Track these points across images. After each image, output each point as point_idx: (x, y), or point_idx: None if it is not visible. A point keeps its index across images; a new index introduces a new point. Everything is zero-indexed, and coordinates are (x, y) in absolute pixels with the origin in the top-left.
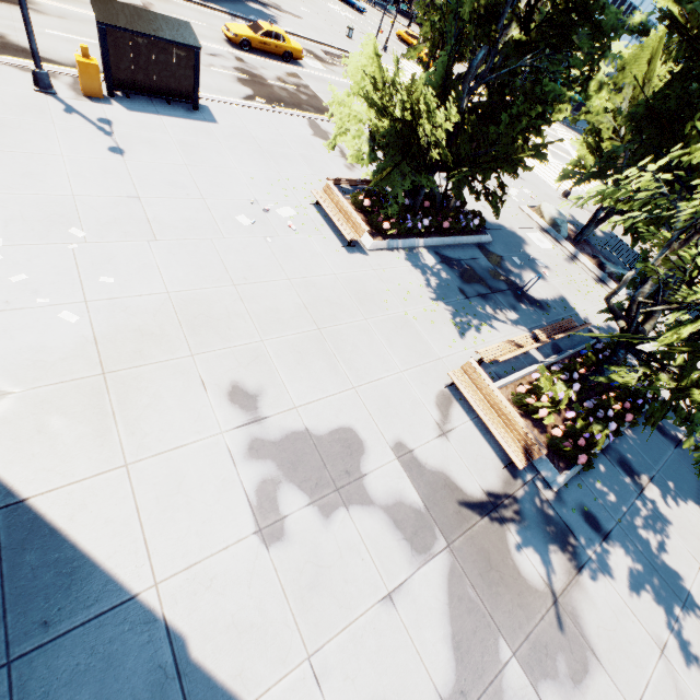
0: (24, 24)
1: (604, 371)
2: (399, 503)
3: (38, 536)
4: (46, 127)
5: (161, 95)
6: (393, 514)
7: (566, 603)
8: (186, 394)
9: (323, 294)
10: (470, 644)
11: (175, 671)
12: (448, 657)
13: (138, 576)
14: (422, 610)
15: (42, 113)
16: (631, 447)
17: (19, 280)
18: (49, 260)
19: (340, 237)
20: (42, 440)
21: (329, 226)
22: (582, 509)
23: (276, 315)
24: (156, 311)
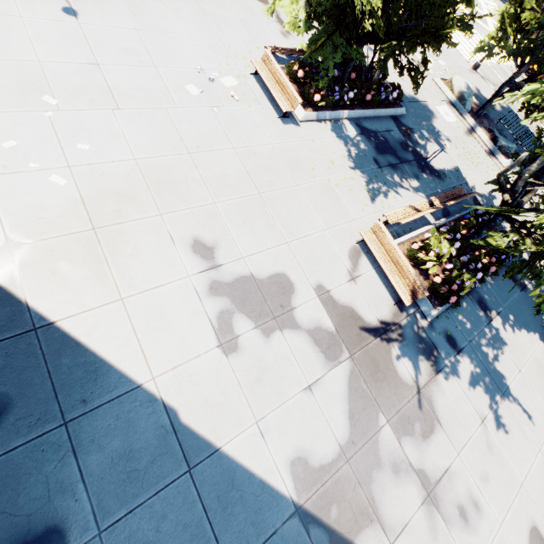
0: None
1: (481, 233)
2: (318, 328)
3: (68, 347)
4: None
5: None
6: (313, 335)
7: (425, 392)
8: (159, 246)
9: (262, 163)
10: (360, 416)
11: (172, 429)
12: (346, 423)
13: (141, 373)
14: (331, 396)
15: None
16: (489, 291)
17: (10, 146)
18: (31, 128)
19: (276, 108)
20: (56, 280)
21: (267, 97)
22: (446, 333)
23: (224, 181)
24: (128, 176)
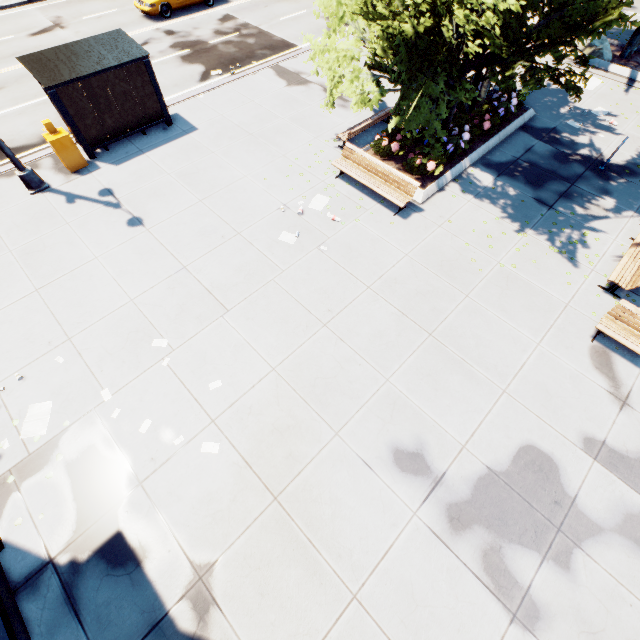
0: None
1: None
2: (628, 516)
3: None
4: (64, 232)
5: (134, 130)
6: (629, 534)
7: None
8: (357, 484)
9: (410, 288)
10: None
11: None
12: None
13: None
14: None
15: (51, 217)
16: None
17: (147, 428)
18: (157, 390)
19: (385, 204)
20: (269, 603)
21: (368, 196)
22: None
23: (382, 340)
24: (276, 397)
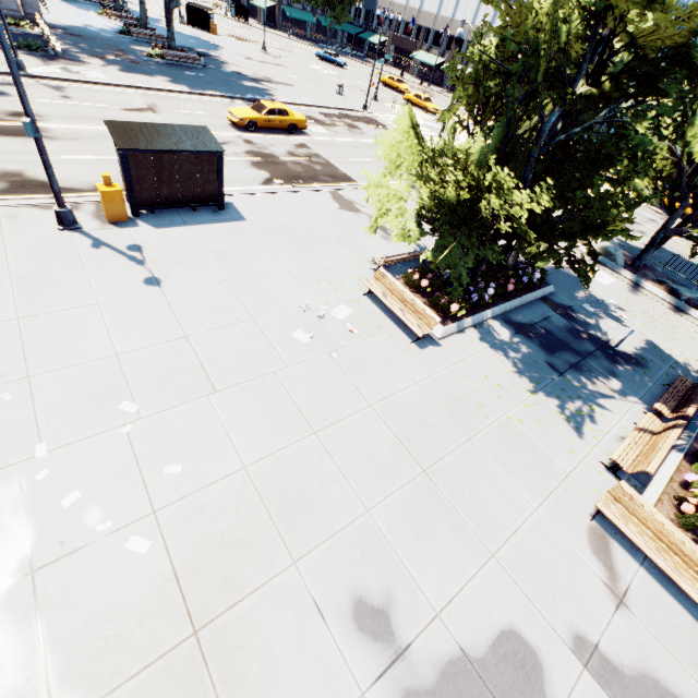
0: (44, 168)
1: None
2: None
3: None
4: (76, 271)
5: (186, 204)
6: None
7: None
8: (302, 635)
9: (412, 416)
10: None
11: None
12: None
13: None
14: None
15: (69, 255)
16: None
17: (71, 502)
18: (103, 459)
19: (405, 330)
20: None
21: (390, 318)
22: None
23: (371, 464)
24: (238, 501)
